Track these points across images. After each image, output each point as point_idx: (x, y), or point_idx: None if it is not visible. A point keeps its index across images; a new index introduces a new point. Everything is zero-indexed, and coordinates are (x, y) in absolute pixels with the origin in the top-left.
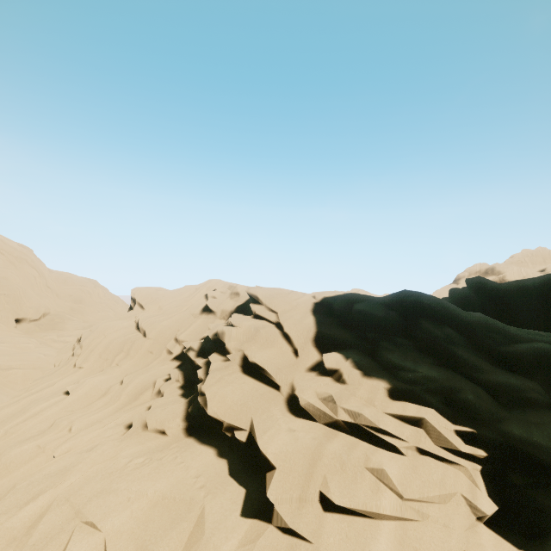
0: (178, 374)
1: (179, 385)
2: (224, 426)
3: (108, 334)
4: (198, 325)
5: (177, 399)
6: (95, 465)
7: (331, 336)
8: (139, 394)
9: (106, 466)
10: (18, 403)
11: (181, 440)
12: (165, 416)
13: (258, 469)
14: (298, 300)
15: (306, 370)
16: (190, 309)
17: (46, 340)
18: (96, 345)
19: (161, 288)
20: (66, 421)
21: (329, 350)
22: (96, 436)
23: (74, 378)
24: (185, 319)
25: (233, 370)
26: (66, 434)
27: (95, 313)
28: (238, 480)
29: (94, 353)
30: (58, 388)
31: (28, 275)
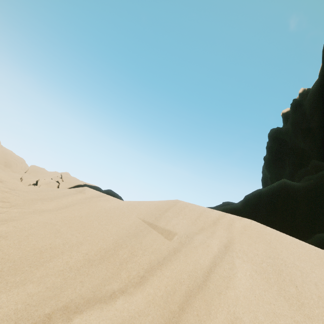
0: None
1: None
2: None
3: None
4: None
5: None
6: None
7: None
8: None
9: None
10: None
11: None
12: None
13: None
14: (76, 182)
15: None
16: None
17: None
18: None
19: (44, 169)
20: None
21: None
22: None
23: None
24: None
25: None
26: None
27: None
28: None
29: None
30: None
31: None
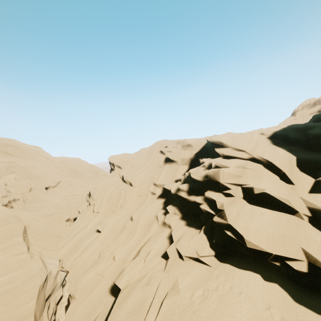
0: (174, 209)
1: (179, 217)
2: (271, 257)
3: (108, 188)
4: (166, 172)
5: (187, 229)
6: (161, 299)
7: (311, 160)
8: (149, 227)
9: (174, 302)
10: (70, 242)
11: (217, 266)
12: (194, 247)
13: (319, 292)
14: (253, 139)
15: (308, 193)
16: (155, 162)
17: (64, 196)
18: (103, 197)
19: (126, 154)
20: (108, 252)
21: (316, 172)
22: (143, 268)
23: (97, 220)
24: (154, 170)
25: (241, 203)
26: (112, 262)
27: (84, 176)
28: (310, 308)
29: (103, 202)
30: (90, 228)
31: (44, 162)
